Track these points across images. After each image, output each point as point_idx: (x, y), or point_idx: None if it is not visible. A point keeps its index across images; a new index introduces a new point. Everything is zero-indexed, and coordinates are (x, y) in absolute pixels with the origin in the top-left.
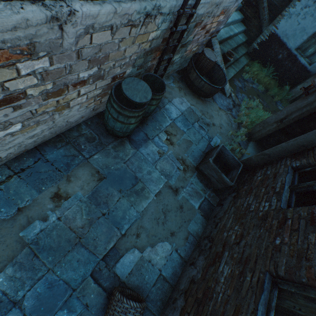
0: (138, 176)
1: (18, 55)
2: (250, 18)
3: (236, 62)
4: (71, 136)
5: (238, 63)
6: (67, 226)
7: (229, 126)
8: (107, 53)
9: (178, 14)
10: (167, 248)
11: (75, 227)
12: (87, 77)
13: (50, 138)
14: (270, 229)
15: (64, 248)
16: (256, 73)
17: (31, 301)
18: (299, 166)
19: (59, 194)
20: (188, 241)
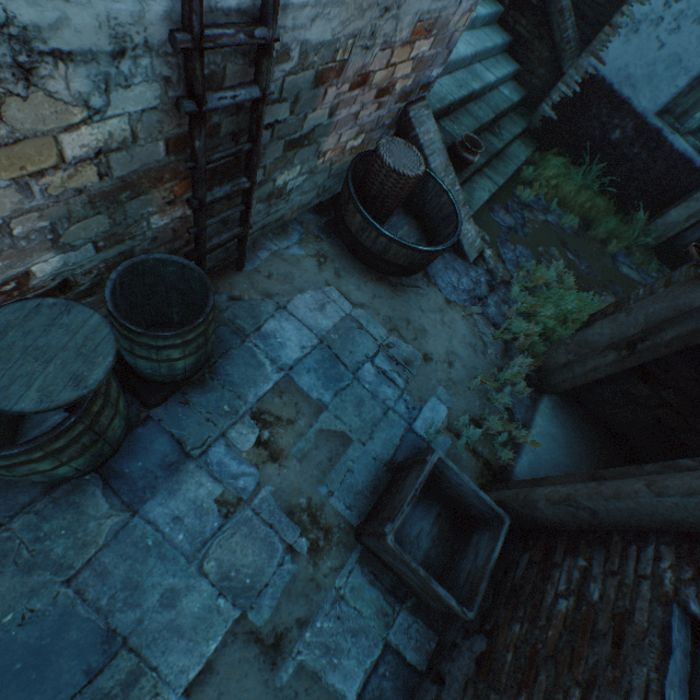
0: (122, 626)
1: None
2: (528, 39)
3: (496, 160)
4: None
5: (503, 161)
6: None
7: (477, 354)
8: None
9: (175, 48)
10: None
11: None
12: None
13: None
14: None
15: None
16: (556, 182)
17: None
18: None
19: None
20: None
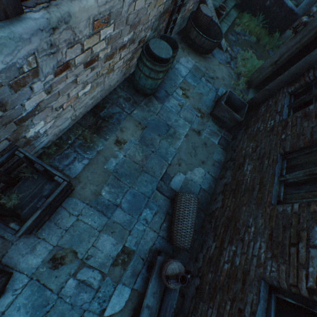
0: (169, 124)
1: (103, 23)
2: None
3: (227, 17)
4: (113, 98)
5: (229, 17)
6: (132, 160)
7: (230, 78)
8: (140, 18)
9: None
10: (201, 171)
11: (137, 161)
12: (126, 41)
13: (99, 101)
14: (277, 133)
15: (134, 174)
16: (247, 24)
17: (126, 204)
18: (293, 90)
19: (118, 140)
20: (215, 166)
